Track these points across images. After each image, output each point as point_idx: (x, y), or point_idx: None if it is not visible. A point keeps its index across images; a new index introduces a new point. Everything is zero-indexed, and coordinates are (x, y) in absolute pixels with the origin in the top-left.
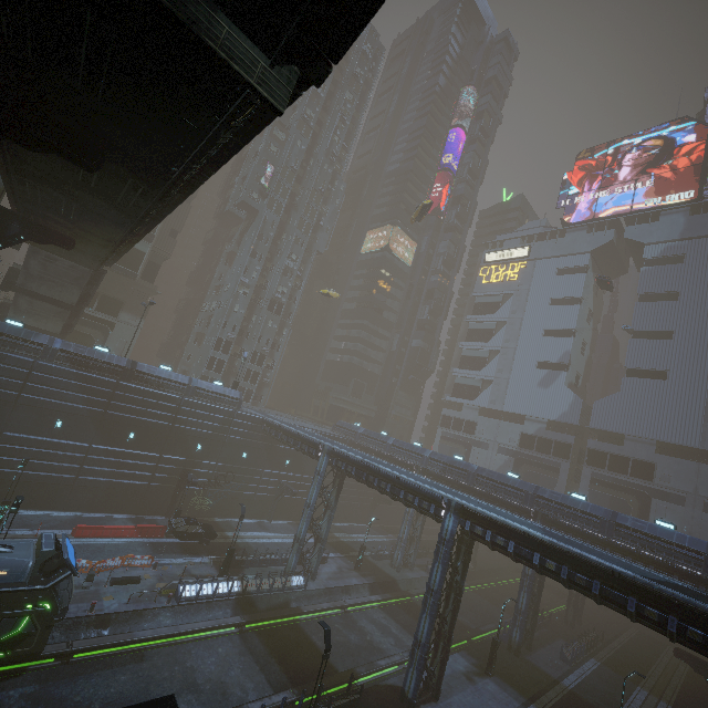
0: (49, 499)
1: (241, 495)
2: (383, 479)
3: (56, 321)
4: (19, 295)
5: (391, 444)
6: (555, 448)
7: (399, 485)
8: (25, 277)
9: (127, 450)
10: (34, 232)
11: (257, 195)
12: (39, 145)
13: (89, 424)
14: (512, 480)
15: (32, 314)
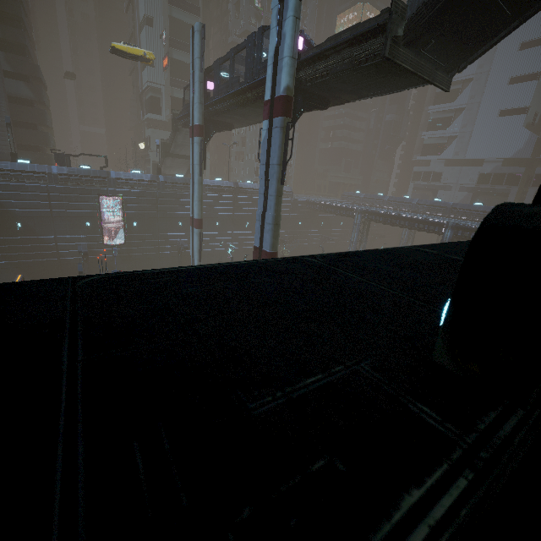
0: (224, 260)
1: (302, 245)
2: (401, 220)
3: (184, 168)
4: (167, 158)
5: (387, 200)
6: (507, 179)
7: (414, 221)
8: (174, 147)
9: (248, 232)
10: (218, 126)
11: (254, 20)
12: (312, 108)
13: (228, 222)
14: (478, 207)
15: (172, 167)
